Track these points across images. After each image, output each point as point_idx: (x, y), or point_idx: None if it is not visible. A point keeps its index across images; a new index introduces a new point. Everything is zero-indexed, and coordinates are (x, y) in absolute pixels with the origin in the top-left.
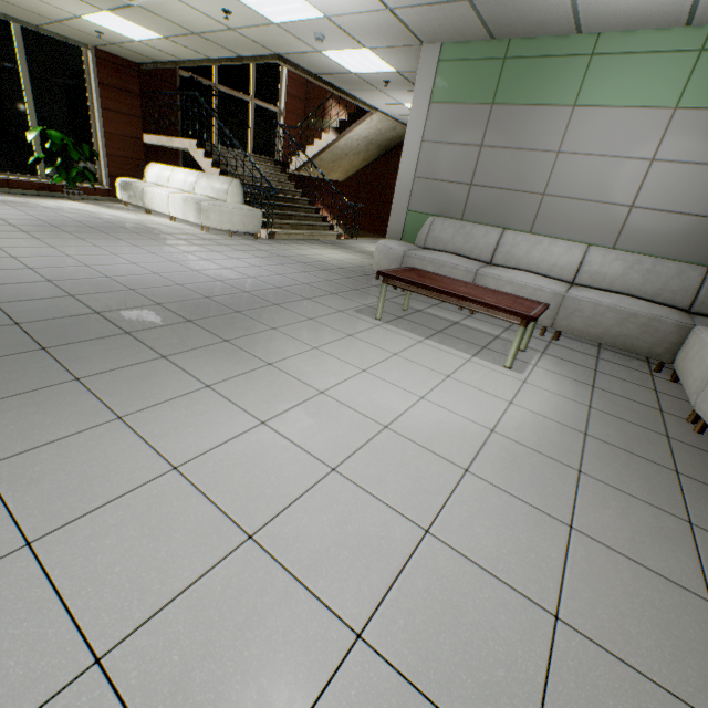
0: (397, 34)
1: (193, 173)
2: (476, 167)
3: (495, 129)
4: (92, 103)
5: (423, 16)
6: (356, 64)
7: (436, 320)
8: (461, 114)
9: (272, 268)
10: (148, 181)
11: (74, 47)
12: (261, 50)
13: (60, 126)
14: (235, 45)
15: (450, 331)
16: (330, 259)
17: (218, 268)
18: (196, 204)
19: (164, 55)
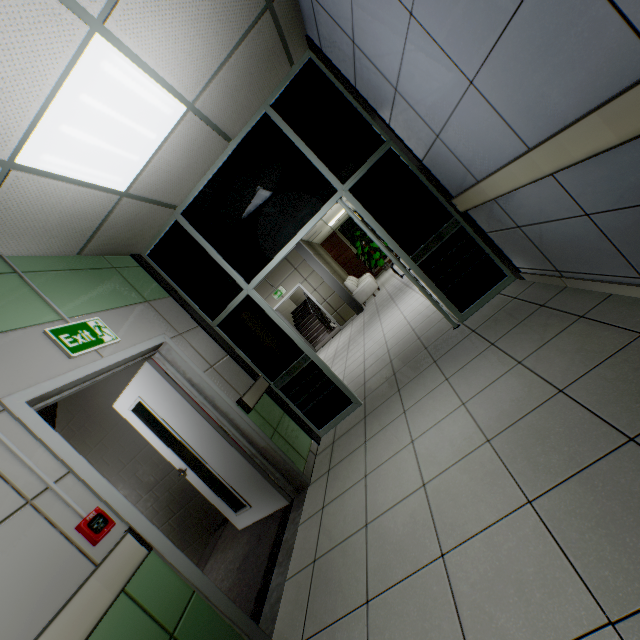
0: None
1: None
2: None
3: None
4: None
5: None
6: None
7: None
8: None
9: None
10: None
11: None
12: None
13: None
14: None
15: None
16: None
17: None
18: None
19: None
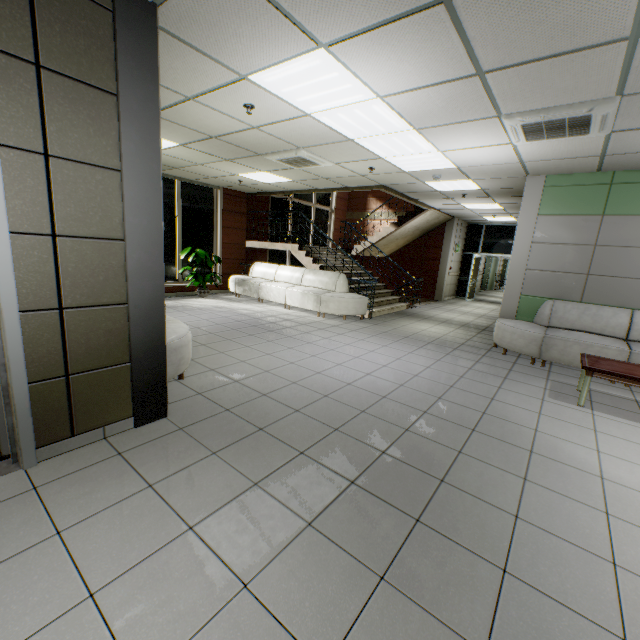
0: (510, 172)
1: (298, 269)
2: (591, 261)
3: (607, 233)
4: (215, 224)
5: (547, 164)
6: (448, 187)
7: (618, 399)
8: (571, 222)
9: (422, 353)
10: (254, 276)
11: (209, 188)
12: (371, 183)
13: (194, 243)
14: (350, 182)
15: None
16: (438, 334)
17: (392, 360)
18: (315, 296)
19: (277, 189)
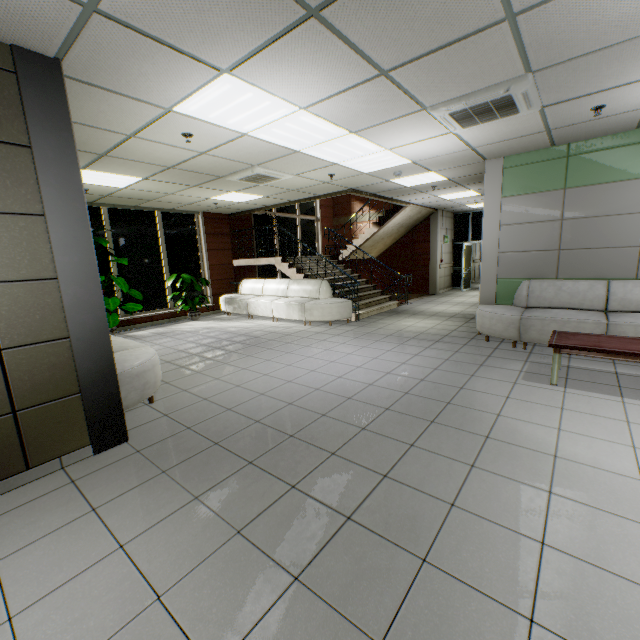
0: (466, 159)
1: (283, 281)
2: (560, 236)
3: (572, 206)
4: (200, 248)
5: (498, 146)
6: (415, 181)
7: (596, 374)
8: (534, 200)
9: (401, 349)
10: (243, 293)
11: (190, 215)
12: (339, 189)
13: (182, 269)
14: (319, 190)
15: (626, 383)
16: (423, 328)
17: (368, 360)
18: (299, 305)
19: (254, 206)
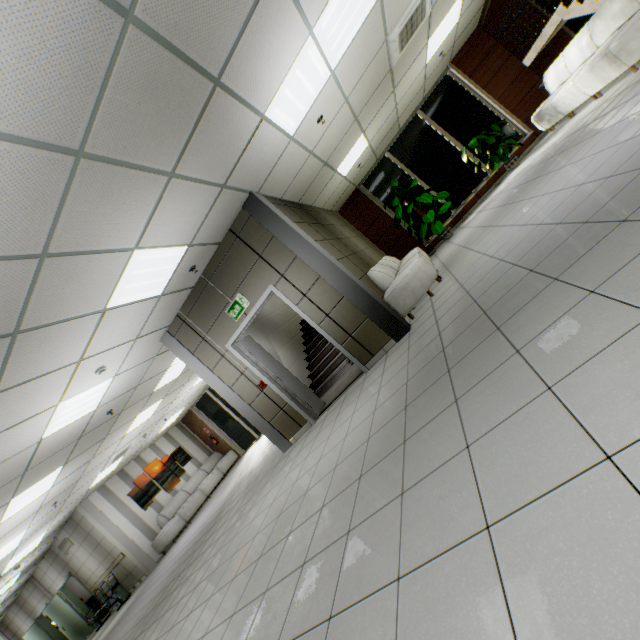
0: None
1: (579, 35)
2: None
3: None
4: (475, 95)
5: None
6: None
7: None
8: None
9: None
10: (552, 92)
11: (442, 80)
12: None
13: (473, 133)
14: None
15: None
16: None
17: None
18: (602, 59)
19: None
